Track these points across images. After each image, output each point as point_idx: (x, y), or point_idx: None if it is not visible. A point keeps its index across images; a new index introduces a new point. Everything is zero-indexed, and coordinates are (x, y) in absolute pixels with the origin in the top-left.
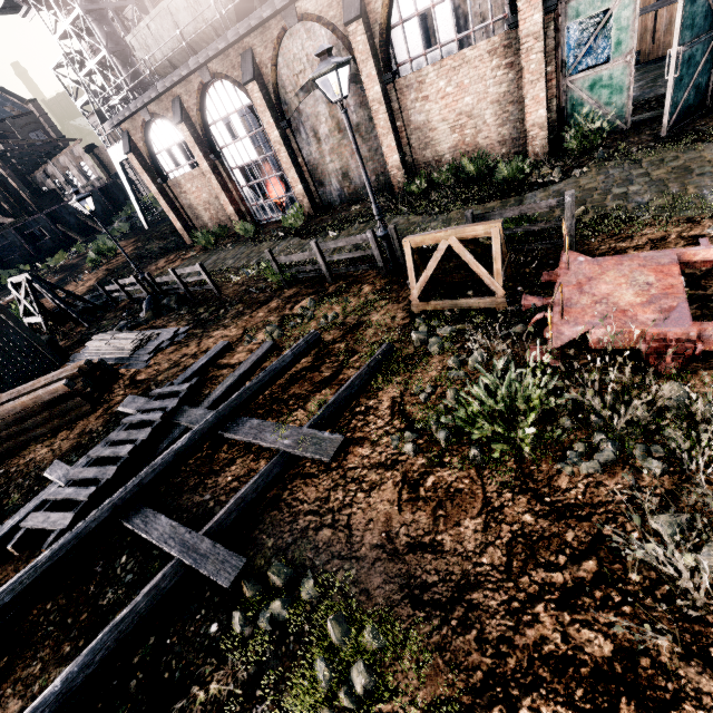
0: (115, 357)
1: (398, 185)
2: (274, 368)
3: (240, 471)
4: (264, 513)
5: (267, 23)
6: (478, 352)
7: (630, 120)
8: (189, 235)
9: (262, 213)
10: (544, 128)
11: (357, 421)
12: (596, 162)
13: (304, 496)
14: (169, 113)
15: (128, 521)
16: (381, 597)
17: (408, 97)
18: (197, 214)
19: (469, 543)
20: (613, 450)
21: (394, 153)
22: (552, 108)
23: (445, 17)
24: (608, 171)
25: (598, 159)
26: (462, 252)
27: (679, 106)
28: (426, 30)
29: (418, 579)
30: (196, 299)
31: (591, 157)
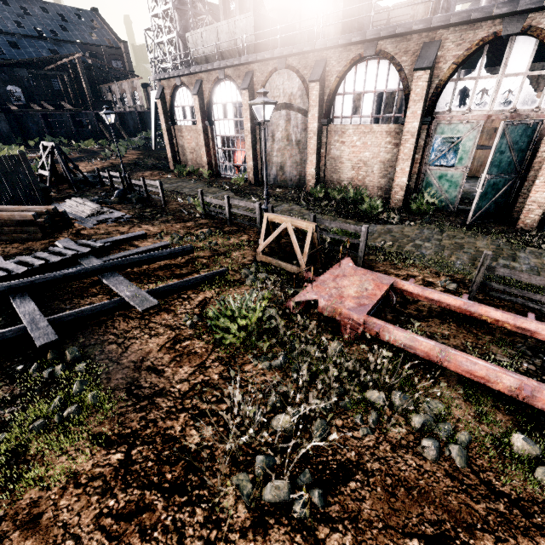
0: (78, 215)
1: (309, 187)
2: (153, 254)
3: (96, 301)
4: (91, 325)
5: (268, 62)
6: (265, 291)
7: (457, 207)
8: (174, 164)
9: (224, 169)
10: (403, 189)
11: (177, 301)
12: (422, 222)
13: (118, 325)
14: (192, 86)
15: (13, 298)
16: (114, 384)
17: (333, 137)
18: (185, 153)
19: (178, 376)
20: (282, 361)
21: (313, 167)
22: (412, 180)
23: (368, 101)
24: (424, 229)
25: (425, 221)
26: (292, 234)
27: (482, 209)
28: (379, 104)
29: (139, 383)
30: (150, 202)
31: (422, 218)
